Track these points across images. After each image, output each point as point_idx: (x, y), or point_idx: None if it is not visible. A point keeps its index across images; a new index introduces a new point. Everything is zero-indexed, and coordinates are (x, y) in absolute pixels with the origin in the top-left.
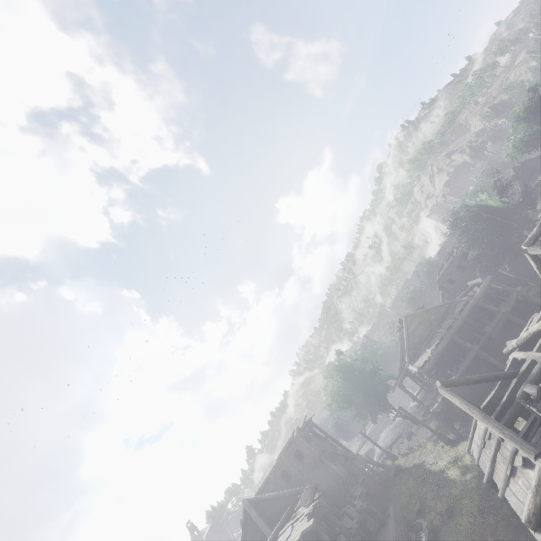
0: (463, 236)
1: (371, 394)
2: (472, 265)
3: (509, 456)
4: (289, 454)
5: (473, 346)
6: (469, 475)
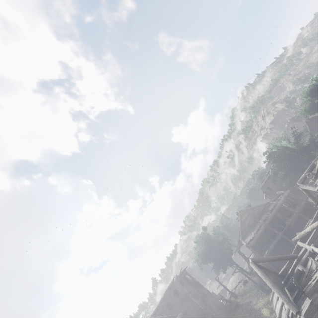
0: (274, 163)
1: (222, 255)
2: (281, 180)
3: (286, 309)
4: (171, 291)
5: (279, 232)
6: (274, 314)
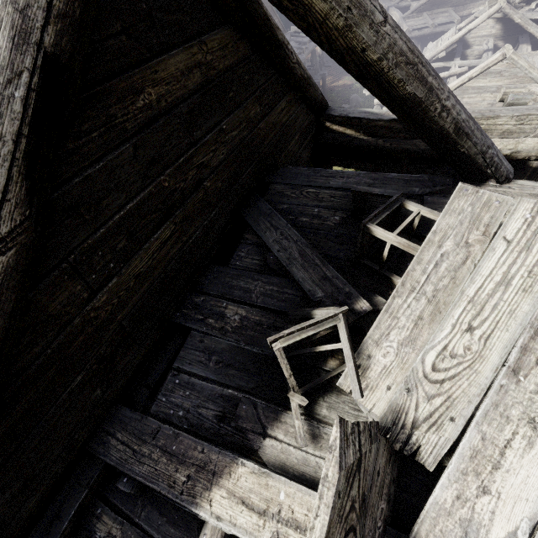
0: None
1: None
2: None
3: None
4: None
5: None
6: None
